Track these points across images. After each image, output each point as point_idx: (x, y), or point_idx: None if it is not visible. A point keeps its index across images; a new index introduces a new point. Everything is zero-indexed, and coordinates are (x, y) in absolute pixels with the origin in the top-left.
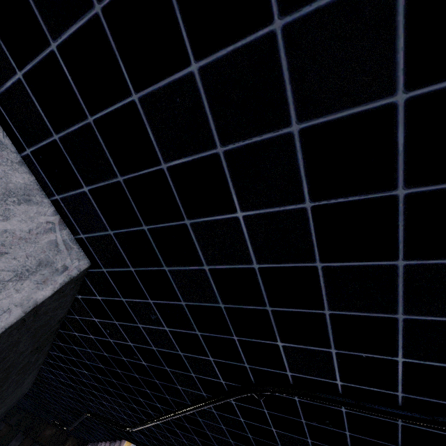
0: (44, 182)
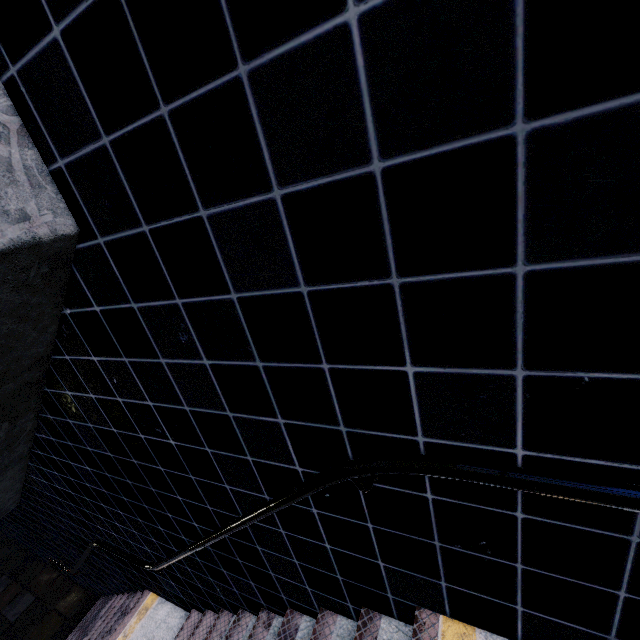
0: None
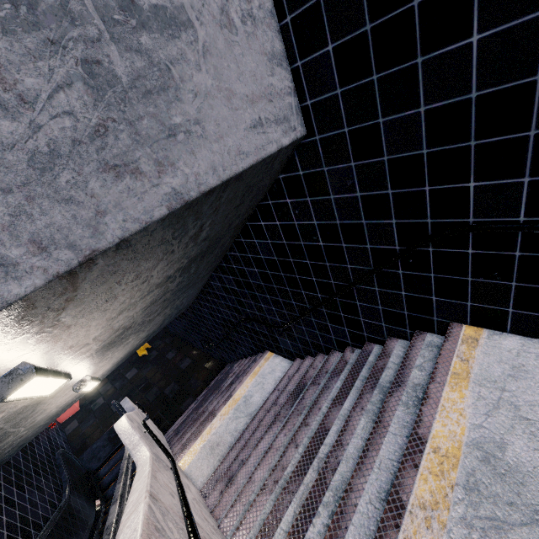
0: (292, 49)
